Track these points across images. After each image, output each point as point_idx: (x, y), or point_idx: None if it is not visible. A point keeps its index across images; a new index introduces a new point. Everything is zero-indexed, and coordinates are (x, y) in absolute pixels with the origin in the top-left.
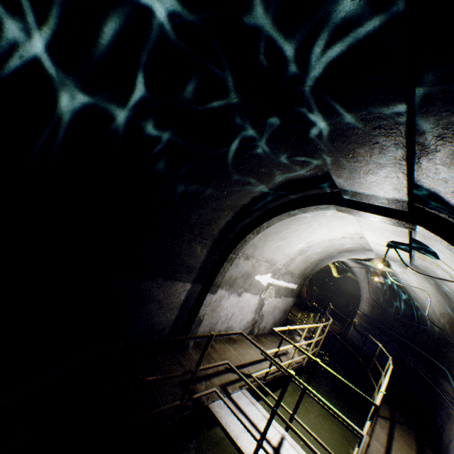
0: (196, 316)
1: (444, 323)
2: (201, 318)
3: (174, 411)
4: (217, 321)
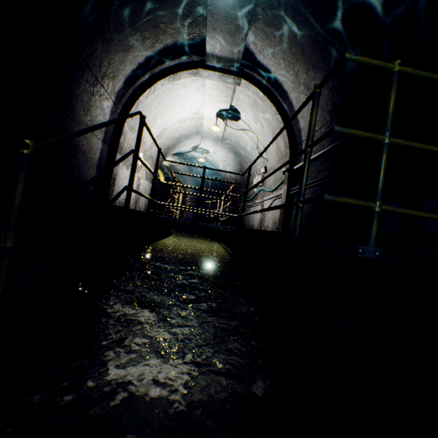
0: (113, 174)
1: (237, 176)
2: (115, 177)
3: (148, 206)
4: (118, 191)
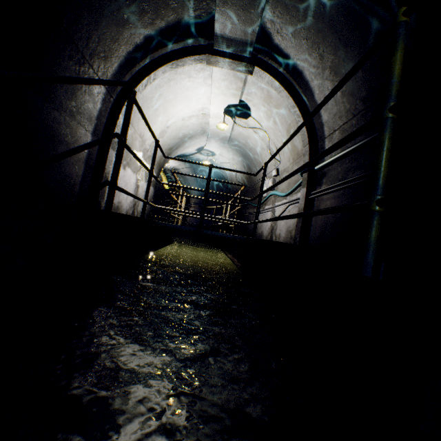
0: (104, 172)
1: (244, 180)
2: (107, 176)
3: (142, 210)
4: None
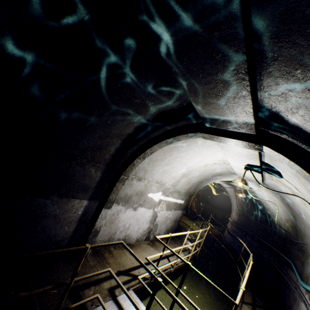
0: (93, 228)
1: (288, 227)
2: (98, 229)
3: None
4: (116, 231)
